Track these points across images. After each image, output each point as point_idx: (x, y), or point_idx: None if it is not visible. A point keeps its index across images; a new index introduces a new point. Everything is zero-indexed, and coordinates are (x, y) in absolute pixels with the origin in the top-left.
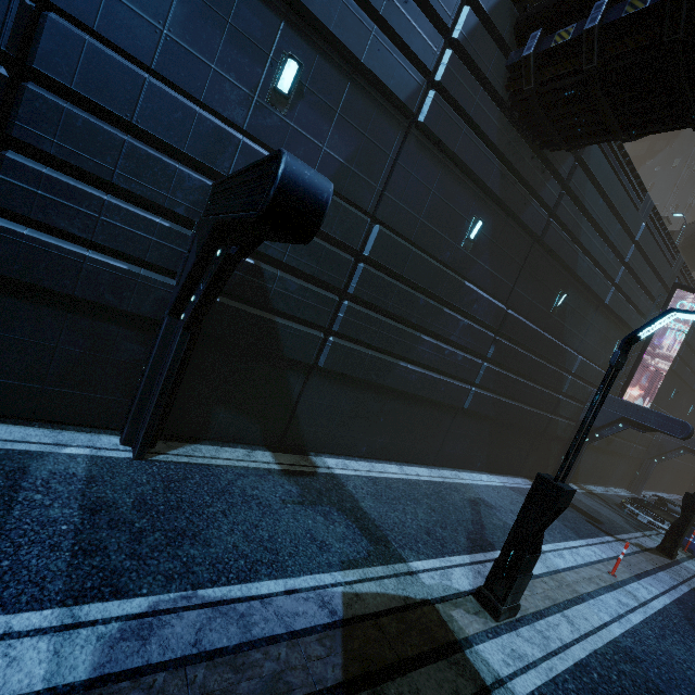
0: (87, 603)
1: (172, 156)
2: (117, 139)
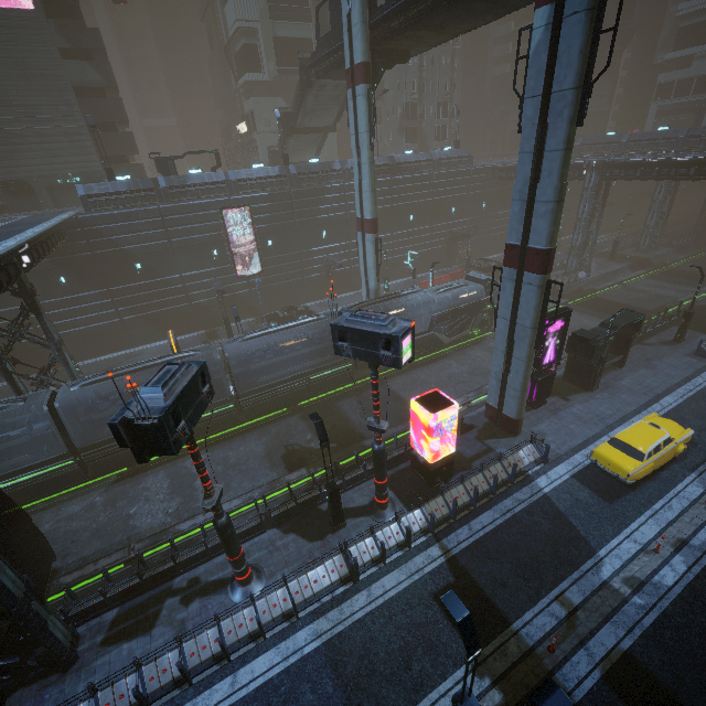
0: None
1: None
2: None
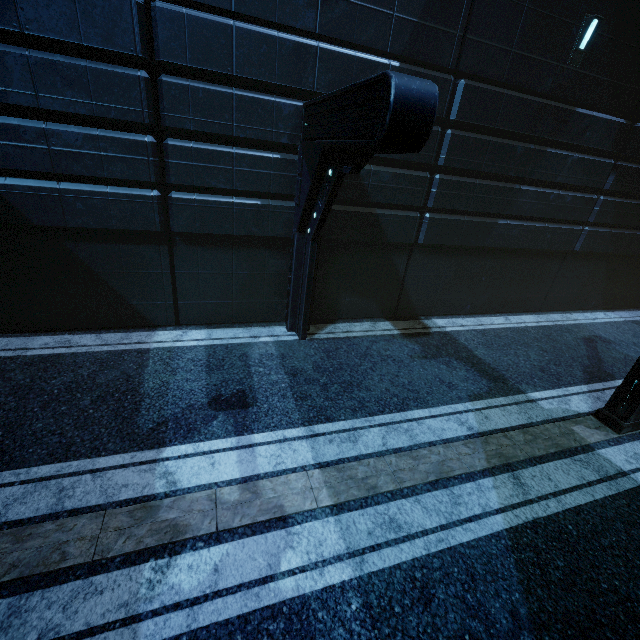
0: (315, 424)
1: (266, 92)
2: (227, 96)
